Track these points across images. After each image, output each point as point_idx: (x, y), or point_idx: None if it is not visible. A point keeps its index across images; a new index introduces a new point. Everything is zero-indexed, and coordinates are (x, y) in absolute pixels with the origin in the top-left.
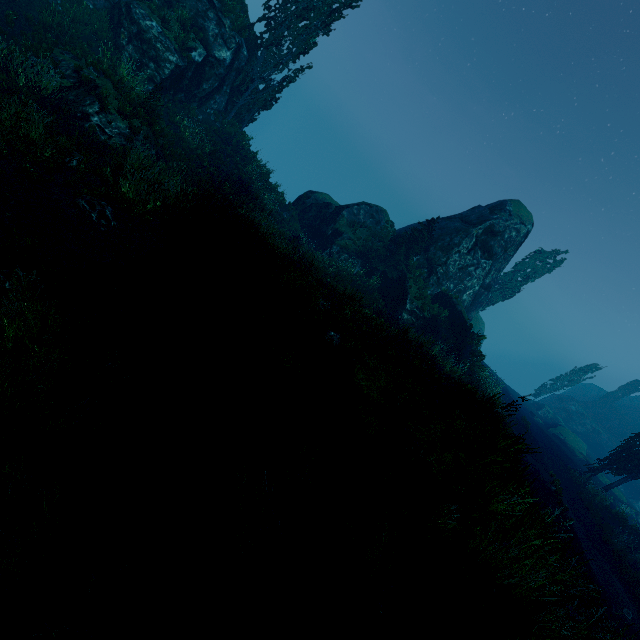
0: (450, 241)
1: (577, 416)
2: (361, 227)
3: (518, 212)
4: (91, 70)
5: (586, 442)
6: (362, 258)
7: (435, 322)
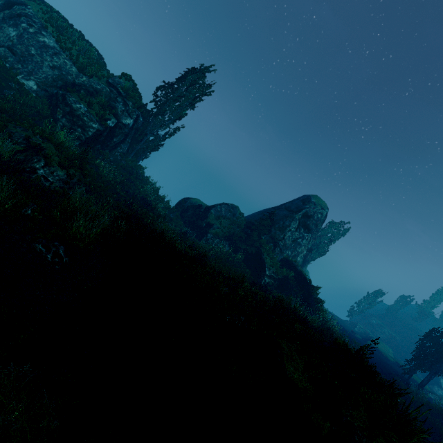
0: (283, 224)
1: (378, 327)
2: (224, 219)
3: (318, 202)
4: (38, 137)
5: (389, 345)
6: (229, 240)
7: (286, 281)
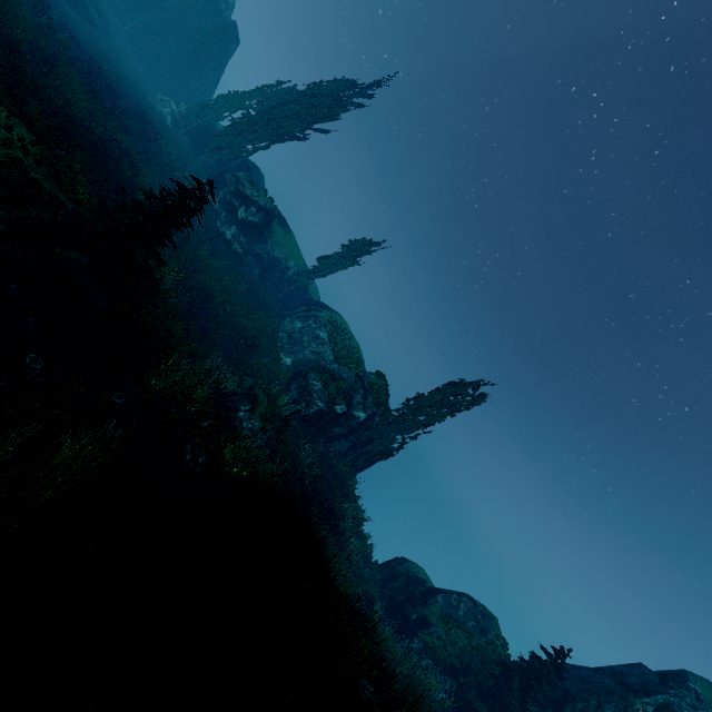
0: (598, 706)
1: None
2: (459, 628)
3: None
4: (260, 390)
5: None
6: (453, 677)
7: None
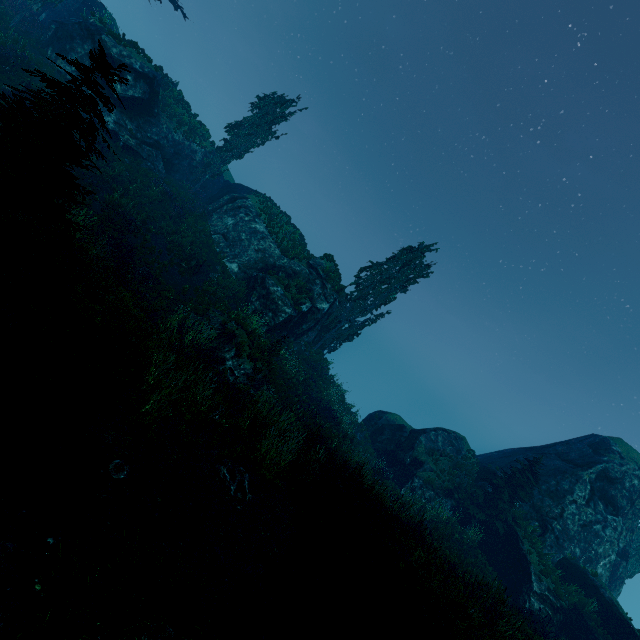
0: (557, 485)
1: None
2: (441, 455)
3: (628, 453)
4: (233, 323)
5: None
6: (451, 497)
7: (581, 618)
